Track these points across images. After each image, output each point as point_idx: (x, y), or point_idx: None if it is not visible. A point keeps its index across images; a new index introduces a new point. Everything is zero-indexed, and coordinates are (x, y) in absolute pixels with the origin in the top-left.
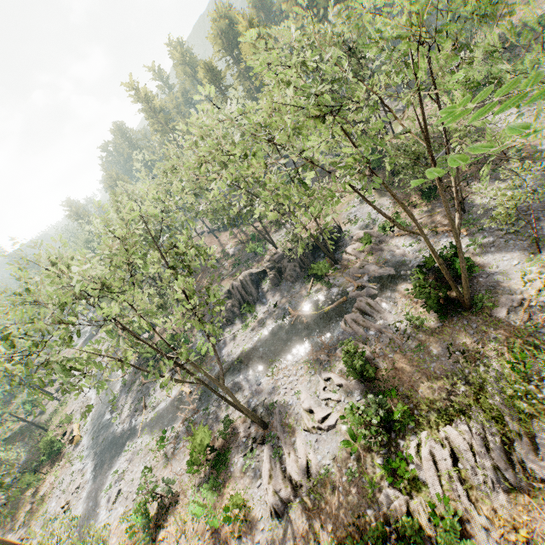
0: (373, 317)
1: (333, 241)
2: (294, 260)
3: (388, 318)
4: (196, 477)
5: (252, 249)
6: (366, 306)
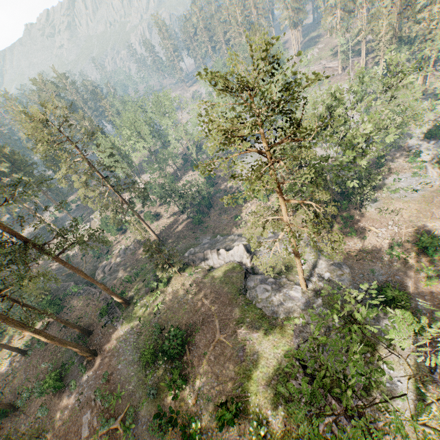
0: None
1: None
2: None
3: None
4: None
5: None
6: None
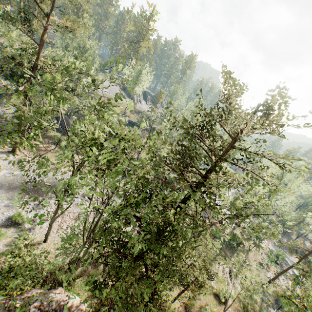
0: None
1: None
2: None
3: None
4: (265, 251)
5: None
6: None
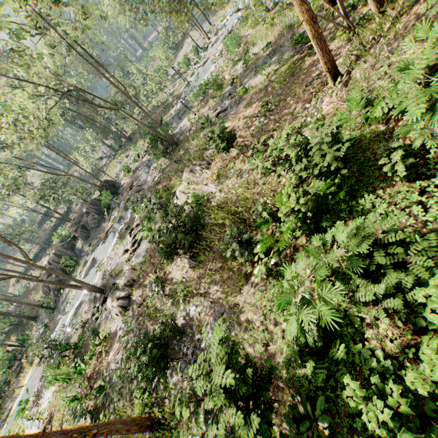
0: (143, 189)
1: (111, 187)
2: (90, 213)
3: (150, 181)
4: (63, 383)
5: (59, 237)
6: (137, 188)
